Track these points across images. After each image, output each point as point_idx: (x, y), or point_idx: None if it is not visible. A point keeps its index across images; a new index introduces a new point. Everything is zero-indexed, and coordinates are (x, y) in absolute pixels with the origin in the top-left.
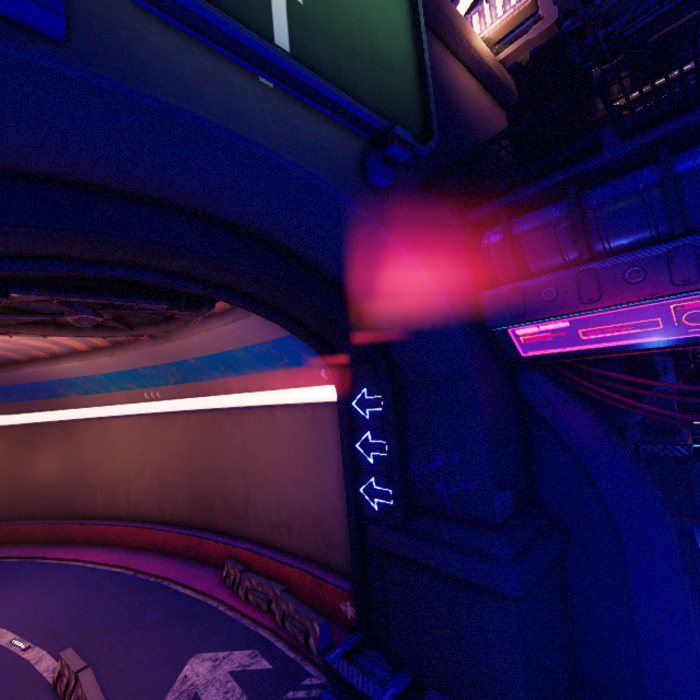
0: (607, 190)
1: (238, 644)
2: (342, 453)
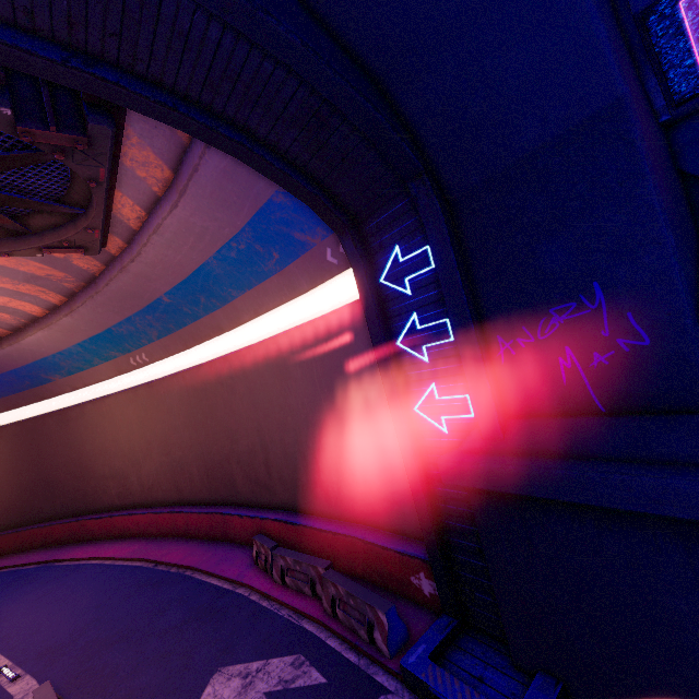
0: None
1: (277, 648)
2: (378, 360)
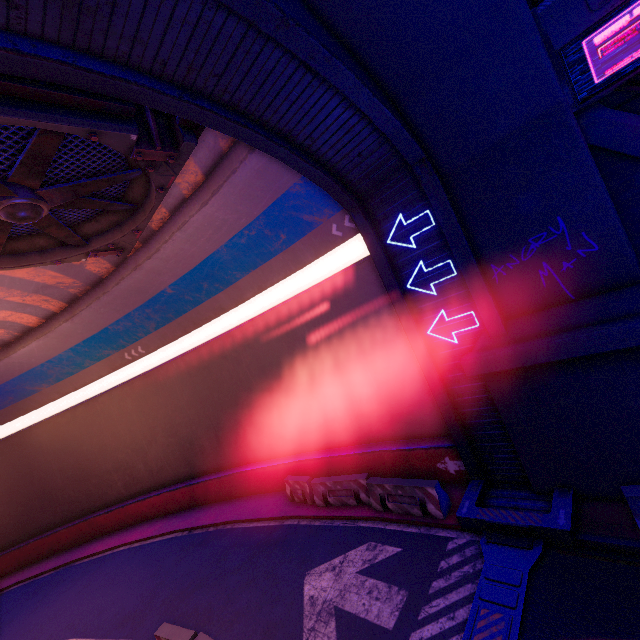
0: None
1: (348, 545)
2: (393, 302)
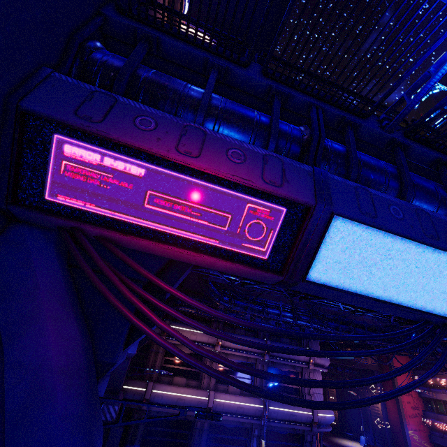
0: (233, 101)
1: None
2: None
